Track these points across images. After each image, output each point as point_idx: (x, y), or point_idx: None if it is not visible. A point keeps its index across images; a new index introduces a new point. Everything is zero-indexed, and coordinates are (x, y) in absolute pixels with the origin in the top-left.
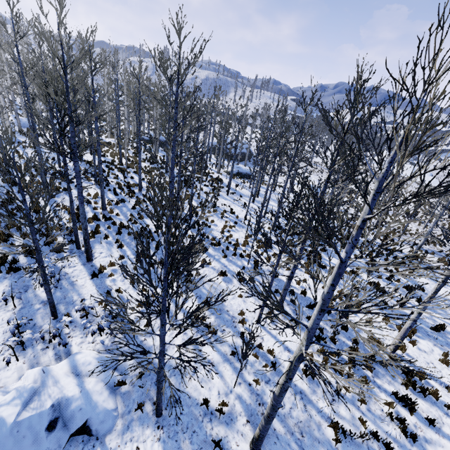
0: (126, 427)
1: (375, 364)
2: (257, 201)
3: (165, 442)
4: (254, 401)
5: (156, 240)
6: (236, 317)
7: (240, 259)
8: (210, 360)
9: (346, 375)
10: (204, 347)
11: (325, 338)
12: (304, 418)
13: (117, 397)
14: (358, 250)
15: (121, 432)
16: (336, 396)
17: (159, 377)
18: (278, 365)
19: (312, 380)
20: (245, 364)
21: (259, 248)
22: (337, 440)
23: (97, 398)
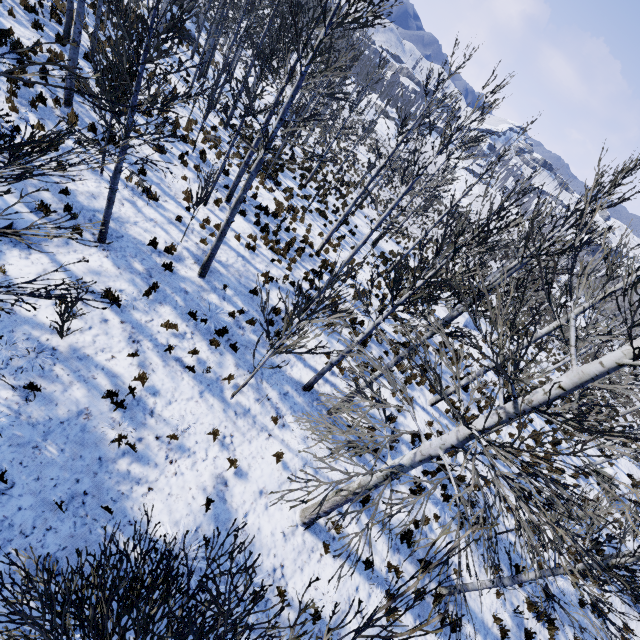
0: (65, 243)
1: (305, 255)
2: (205, 84)
3: (115, 260)
4: (201, 254)
5: (37, 66)
6: (180, 195)
7: (182, 143)
8: (153, 219)
9: (281, 256)
10: (145, 208)
11: (269, 230)
12: (244, 270)
13: (43, 220)
14: (315, 184)
15: (61, 245)
16: (270, 264)
17: (114, 185)
18: (225, 238)
19: (253, 253)
20: (192, 230)
21: (207, 141)
22: (266, 281)
23: (19, 208)
